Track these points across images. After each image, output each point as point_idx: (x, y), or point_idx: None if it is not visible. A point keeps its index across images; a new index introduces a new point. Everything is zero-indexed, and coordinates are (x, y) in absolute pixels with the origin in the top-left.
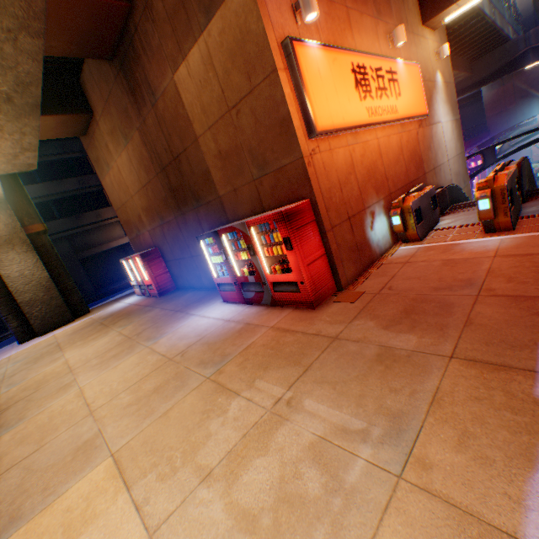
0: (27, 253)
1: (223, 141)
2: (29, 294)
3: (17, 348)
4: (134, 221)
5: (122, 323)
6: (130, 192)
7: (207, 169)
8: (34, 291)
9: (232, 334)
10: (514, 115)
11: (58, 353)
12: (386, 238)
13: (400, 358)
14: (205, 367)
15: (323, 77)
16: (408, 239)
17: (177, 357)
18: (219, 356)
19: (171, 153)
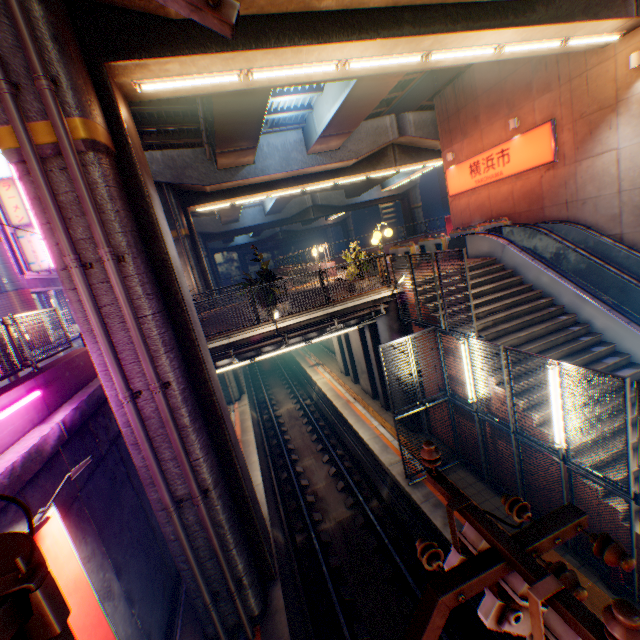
0: None
1: None
2: None
3: None
4: None
5: None
6: None
7: None
8: None
9: None
10: None
11: None
12: None
13: None
14: None
15: (454, 177)
16: None
17: None
18: None
19: None
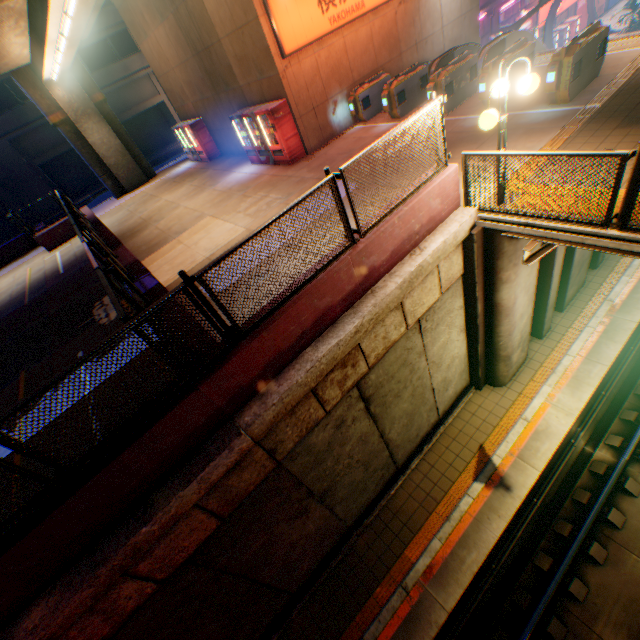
0: (100, 123)
1: (237, 49)
2: (113, 160)
3: (118, 201)
4: (177, 92)
5: (190, 181)
6: (171, 65)
7: (230, 65)
8: (116, 158)
9: (253, 180)
10: None
11: (157, 199)
12: (347, 120)
13: (303, 181)
14: (240, 193)
15: (290, 12)
16: (361, 121)
17: (228, 191)
18: (246, 189)
19: (203, 44)
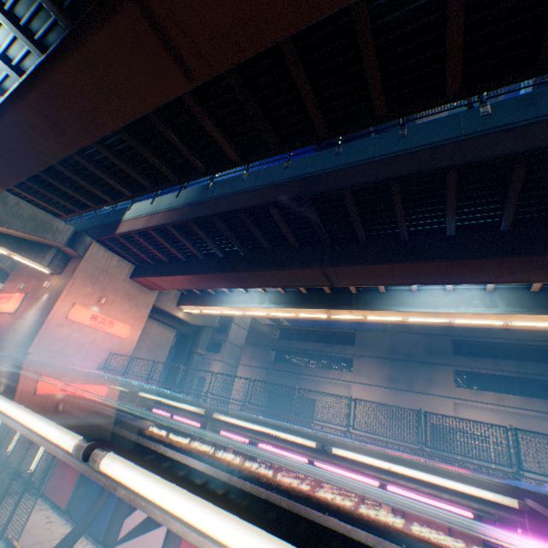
0: None
1: None
2: None
3: None
4: None
5: None
6: None
7: None
8: None
9: None
10: None
11: None
12: None
13: None
14: None
15: None
16: None
17: None
18: None
19: None
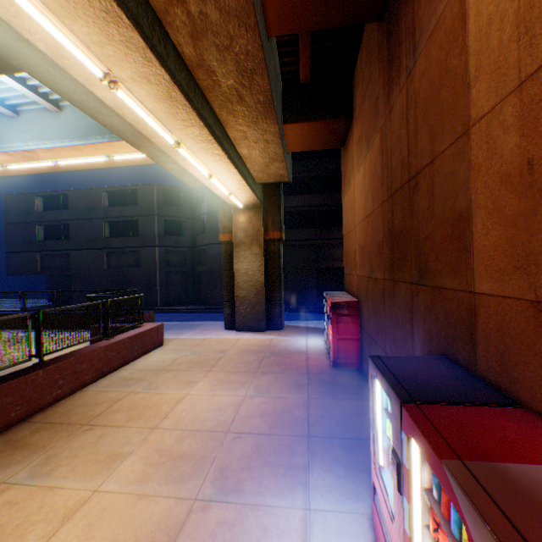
0: (257, 255)
1: None
2: (244, 291)
3: (218, 332)
4: (350, 255)
5: (263, 382)
6: (355, 219)
7: (464, 211)
8: (248, 290)
9: None
10: None
11: (202, 372)
12: None
13: None
14: None
15: None
16: None
17: None
18: None
19: (406, 167)
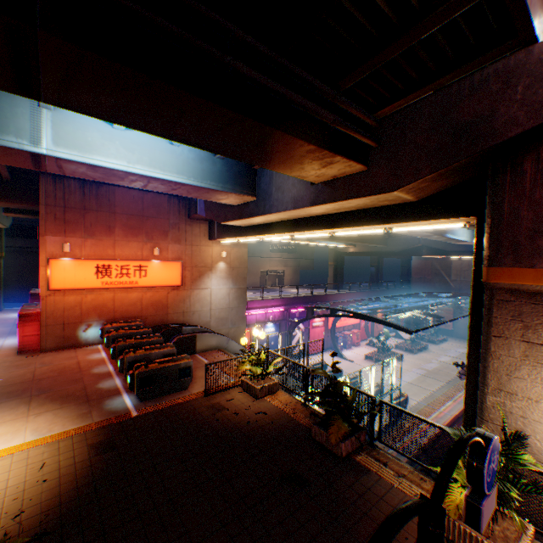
0: None
1: None
2: None
3: None
4: None
5: None
6: None
7: None
8: None
9: None
10: (429, 284)
11: None
12: (98, 338)
13: None
14: None
15: (69, 270)
16: None
17: None
18: None
19: None
